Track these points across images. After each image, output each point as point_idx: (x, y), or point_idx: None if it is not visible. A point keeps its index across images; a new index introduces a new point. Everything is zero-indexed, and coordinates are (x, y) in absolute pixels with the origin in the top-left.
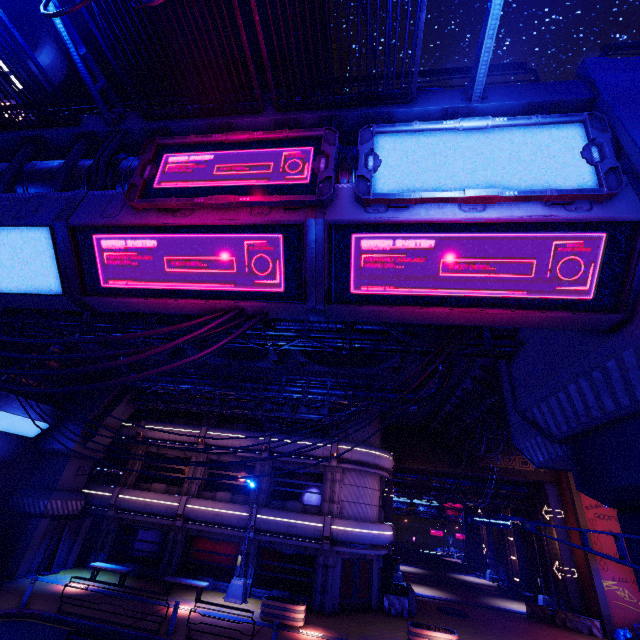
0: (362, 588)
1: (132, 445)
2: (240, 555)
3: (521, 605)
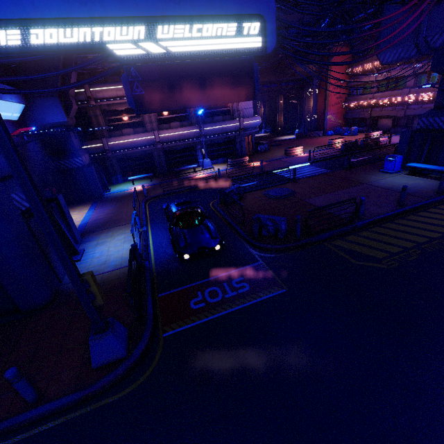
0: (250, 147)
1: (84, 108)
2: (203, 150)
3: (287, 137)
